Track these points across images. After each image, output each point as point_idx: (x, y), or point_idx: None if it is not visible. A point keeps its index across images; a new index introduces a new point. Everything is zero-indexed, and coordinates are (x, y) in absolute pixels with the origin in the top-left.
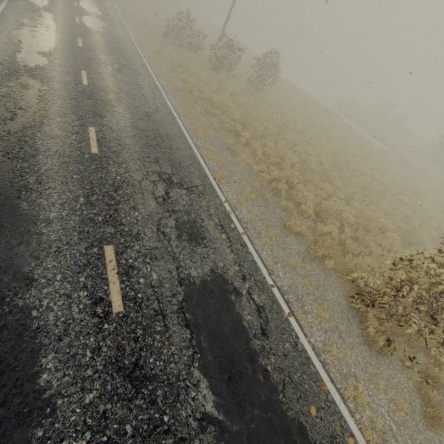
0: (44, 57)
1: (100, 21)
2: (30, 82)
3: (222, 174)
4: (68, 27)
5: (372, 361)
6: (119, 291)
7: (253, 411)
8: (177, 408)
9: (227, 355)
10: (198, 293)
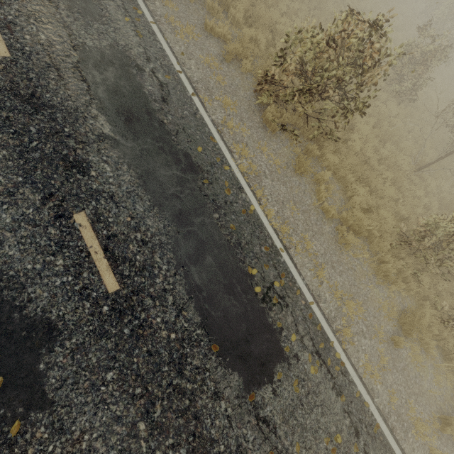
0: None
1: None
2: None
3: None
4: None
5: (265, 139)
6: (2, 41)
7: (147, 140)
8: (77, 126)
9: (125, 107)
10: (95, 60)
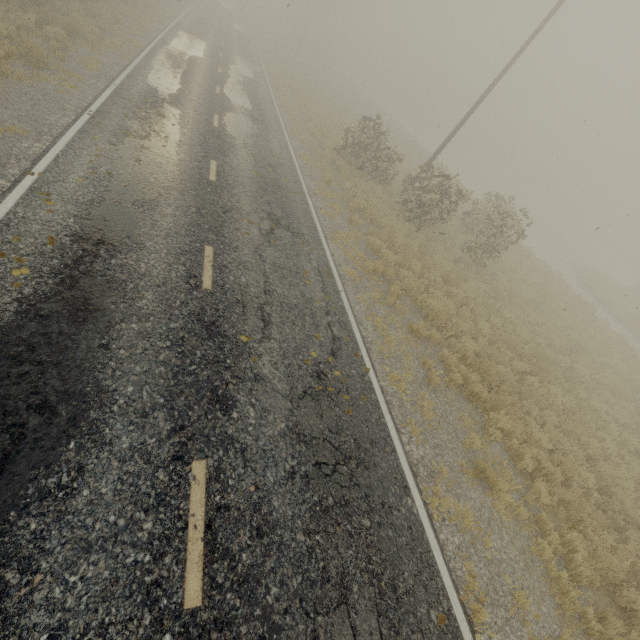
0: (143, 212)
1: (248, 121)
2: (96, 294)
3: (479, 588)
4: (199, 136)
5: None
6: None
7: None
8: None
9: None
10: None
